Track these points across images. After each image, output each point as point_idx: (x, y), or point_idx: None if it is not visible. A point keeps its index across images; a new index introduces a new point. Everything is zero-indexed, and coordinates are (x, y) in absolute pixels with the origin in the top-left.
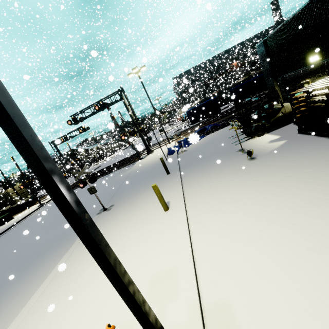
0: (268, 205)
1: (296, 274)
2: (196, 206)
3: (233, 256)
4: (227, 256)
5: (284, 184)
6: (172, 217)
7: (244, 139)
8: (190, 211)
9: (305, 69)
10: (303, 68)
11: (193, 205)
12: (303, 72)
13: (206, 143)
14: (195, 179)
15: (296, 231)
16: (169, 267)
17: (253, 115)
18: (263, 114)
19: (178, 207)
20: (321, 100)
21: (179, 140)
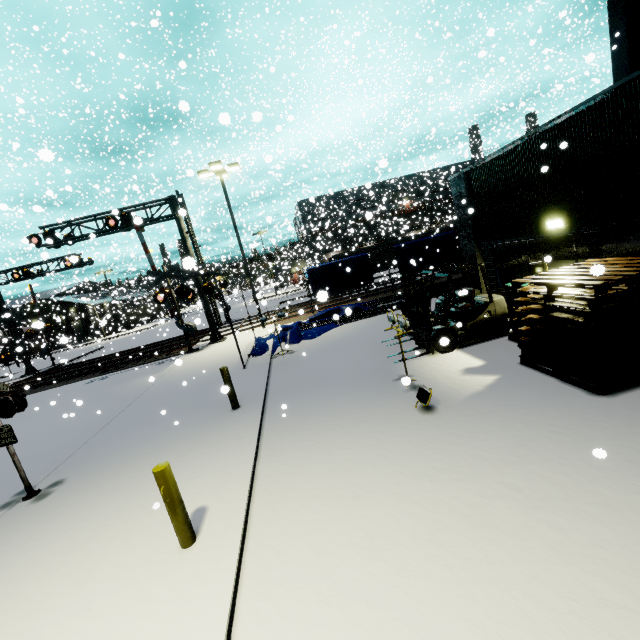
0: (470, 597)
1: None
2: (274, 543)
3: None
4: None
5: (505, 514)
6: (193, 581)
7: (413, 351)
8: (254, 559)
9: (535, 240)
10: (532, 236)
11: (266, 538)
12: (531, 245)
13: (337, 344)
14: (293, 439)
15: None
16: None
17: (432, 303)
18: (454, 309)
19: (222, 542)
20: (578, 310)
21: (285, 323)
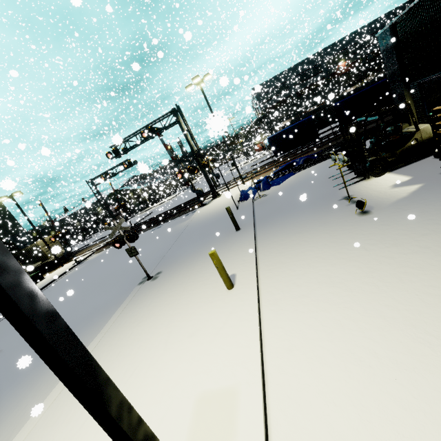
0: (389, 296)
1: (439, 438)
2: (274, 285)
3: (326, 382)
4: (318, 380)
5: (416, 260)
6: (237, 300)
7: (353, 180)
8: (265, 292)
9: None
10: None
11: (269, 284)
12: None
13: (295, 185)
14: (275, 240)
15: (438, 350)
16: (226, 387)
17: (368, 143)
18: (384, 143)
19: (247, 286)
20: None
21: (257, 179)
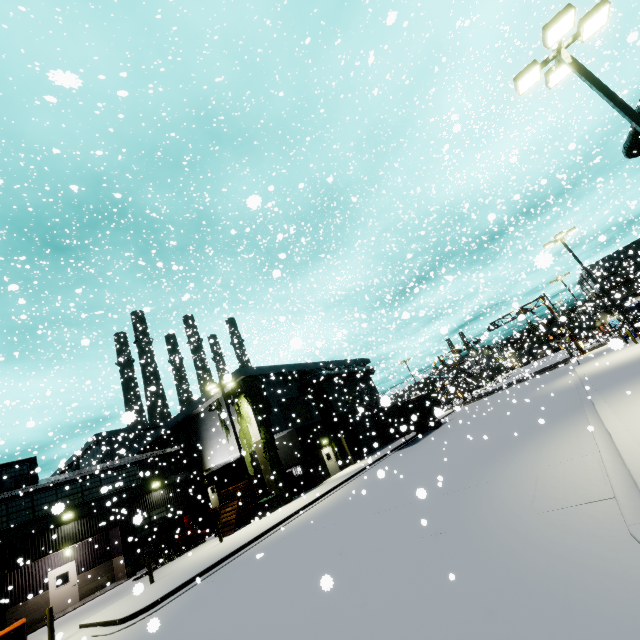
0: None
1: None
2: None
3: None
4: None
5: None
6: None
7: None
8: None
9: None
10: None
11: None
12: None
13: None
14: None
15: None
16: None
17: None
18: None
19: None
20: None
21: None
